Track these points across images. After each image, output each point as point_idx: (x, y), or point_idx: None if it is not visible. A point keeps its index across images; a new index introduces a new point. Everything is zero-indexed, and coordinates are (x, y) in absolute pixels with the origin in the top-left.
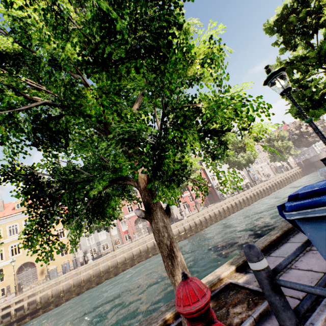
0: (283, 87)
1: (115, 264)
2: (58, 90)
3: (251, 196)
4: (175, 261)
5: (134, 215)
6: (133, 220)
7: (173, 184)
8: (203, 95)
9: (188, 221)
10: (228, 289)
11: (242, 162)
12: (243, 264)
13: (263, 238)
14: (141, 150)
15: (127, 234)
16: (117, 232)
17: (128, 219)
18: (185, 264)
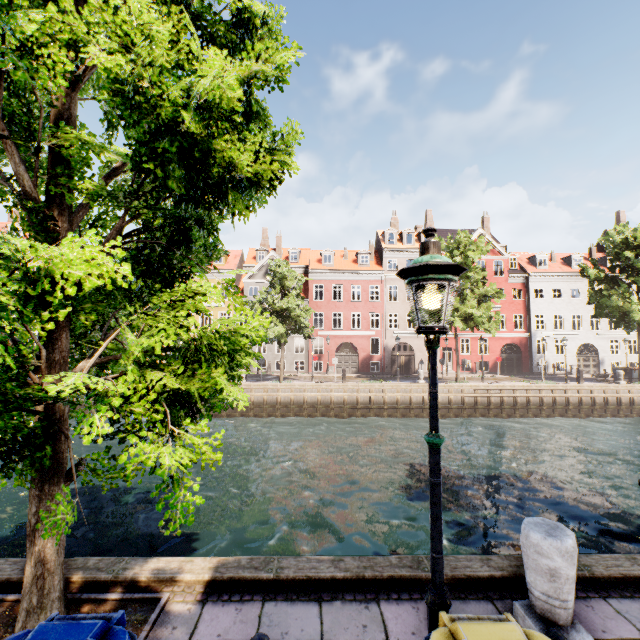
0: (418, 321)
1: (274, 401)
2: (2, 201)
3: (609, 403)
4: (32, 548)
5: (339, 336)
6: (336, 343)
7: (9, 467)
8: (188, 289)
9: (424, 390)
10: (150, 605)
11: (632, 317)
12: (228, 581)
13: (320, 559)
14: (101, 343)
15: (318, 361)
16: (305, 351)
17: (326, 340)
18: (49, 557)
